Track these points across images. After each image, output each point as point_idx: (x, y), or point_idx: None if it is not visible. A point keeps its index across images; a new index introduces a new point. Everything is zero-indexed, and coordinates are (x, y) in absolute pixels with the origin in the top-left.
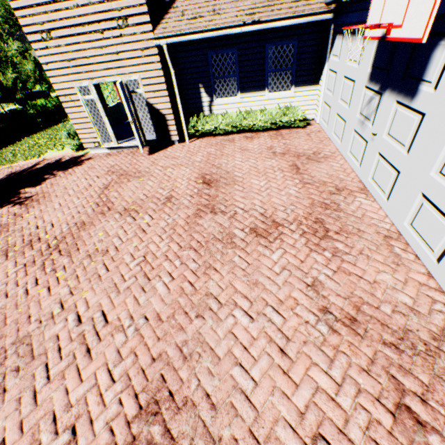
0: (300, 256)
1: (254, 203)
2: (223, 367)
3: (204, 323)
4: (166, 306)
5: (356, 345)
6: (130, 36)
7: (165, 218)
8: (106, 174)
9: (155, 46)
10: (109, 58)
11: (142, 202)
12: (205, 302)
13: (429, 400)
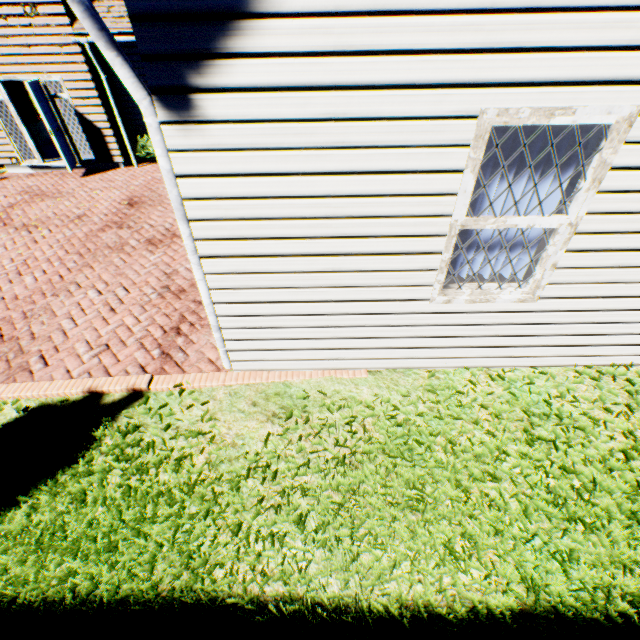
0: (176, 257)
1: (167, 221)
2: (57, 320)
3: (58, 299)
4: (28, 291)
5: (173, 303)
6: (43, 28)
7: (66, 232)
8: (18, 194)
9: (77, 44)
10: (19, 51)
11: (48, 220)
12: (67, 287)
13: (196, 324)
